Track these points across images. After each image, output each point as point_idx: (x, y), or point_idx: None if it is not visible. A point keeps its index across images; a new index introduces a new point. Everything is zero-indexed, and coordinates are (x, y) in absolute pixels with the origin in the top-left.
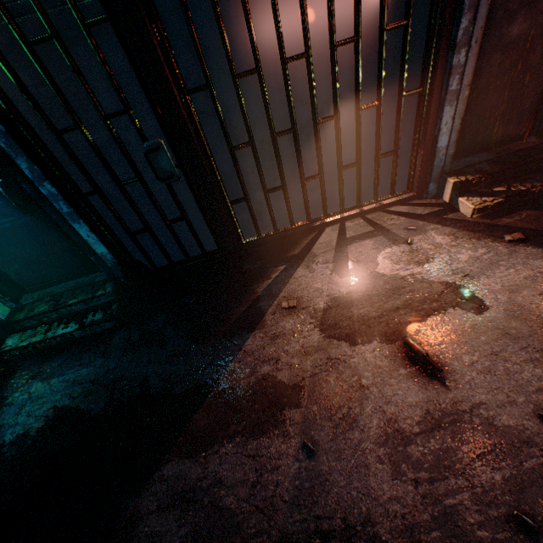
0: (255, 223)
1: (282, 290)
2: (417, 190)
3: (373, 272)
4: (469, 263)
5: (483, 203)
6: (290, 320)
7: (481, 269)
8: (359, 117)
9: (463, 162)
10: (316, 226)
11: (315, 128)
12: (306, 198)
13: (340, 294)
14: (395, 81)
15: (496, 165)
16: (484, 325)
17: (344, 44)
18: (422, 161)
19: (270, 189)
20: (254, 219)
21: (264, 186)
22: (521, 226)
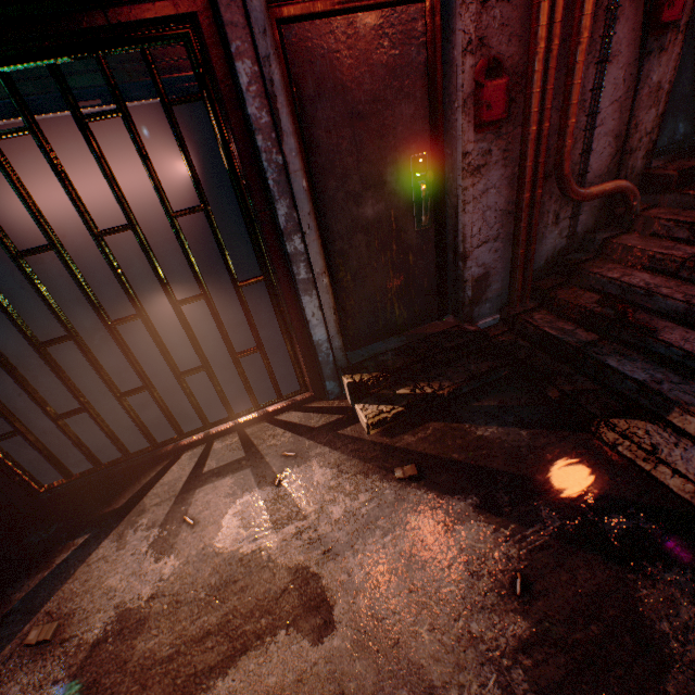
0: (53, 461)
1: (54, 595)
2: (314, 389)
3: (207, 547)
4: (340, 523)
5: (378, 414)
6: (26, 675)
7: (352, 536)
8: (180, 313)
9: (369, 350)
10: (167, 452)
11: (109, 331)
12: (136, 418)
13: (137, 602)
14: (244, 263)
15: (402, 356)
16: (316, 671)
17: (113, 233)
18: (305, 356)
19: (63, 413)
20: (47, 456)
21: (48, 411)
22: (422, 450)
